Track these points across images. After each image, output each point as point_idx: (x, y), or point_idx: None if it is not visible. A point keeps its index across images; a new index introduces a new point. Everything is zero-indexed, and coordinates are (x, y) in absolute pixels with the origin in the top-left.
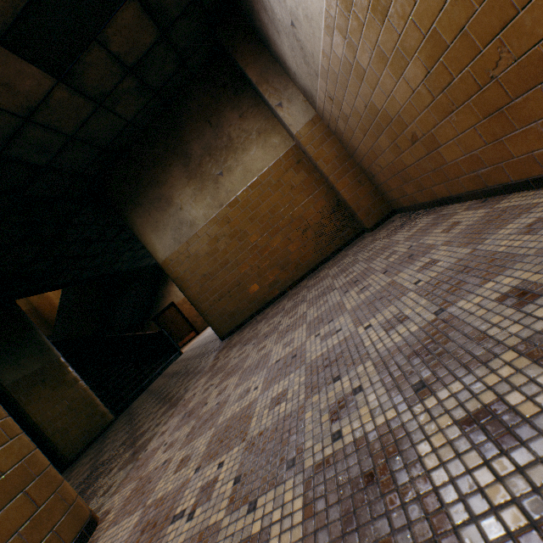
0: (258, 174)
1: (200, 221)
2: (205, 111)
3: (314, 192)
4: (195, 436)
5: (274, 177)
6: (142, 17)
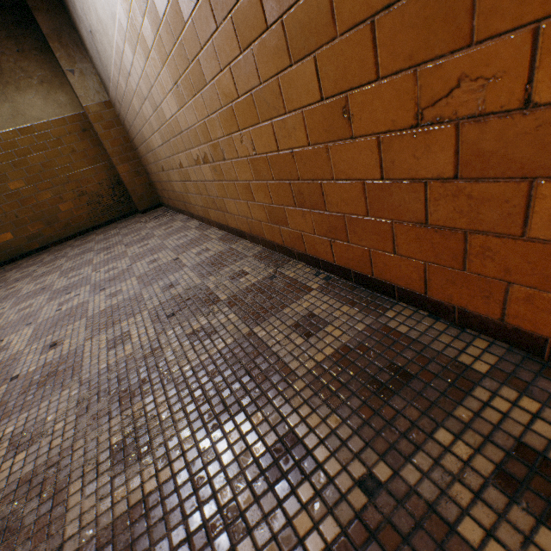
0: (34, 122)
1: None
2: None
3: (97, 164)
4: None
5: (54, 133)
6: None
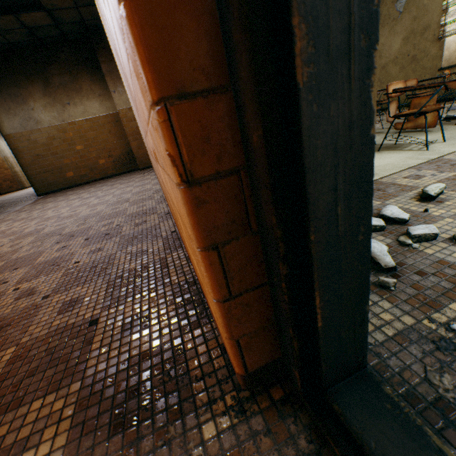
0: (93, 116)
1: (46, 123)
2: (70, 64)
3: (121, 140)
4: (33, 212)
5: (102, 122)
6: (47, 17)
